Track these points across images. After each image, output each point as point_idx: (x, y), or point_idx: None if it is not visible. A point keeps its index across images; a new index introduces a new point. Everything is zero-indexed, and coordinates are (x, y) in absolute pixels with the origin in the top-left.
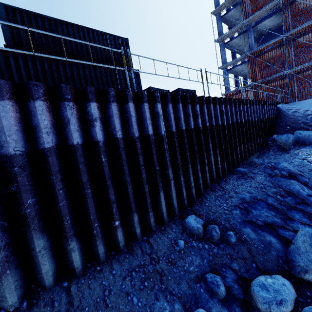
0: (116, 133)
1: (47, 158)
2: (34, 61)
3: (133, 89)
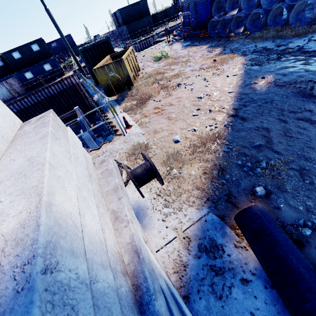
0: (148, 45)
1: (142, 50)
2: (130, 26)
3: (150, 23)
